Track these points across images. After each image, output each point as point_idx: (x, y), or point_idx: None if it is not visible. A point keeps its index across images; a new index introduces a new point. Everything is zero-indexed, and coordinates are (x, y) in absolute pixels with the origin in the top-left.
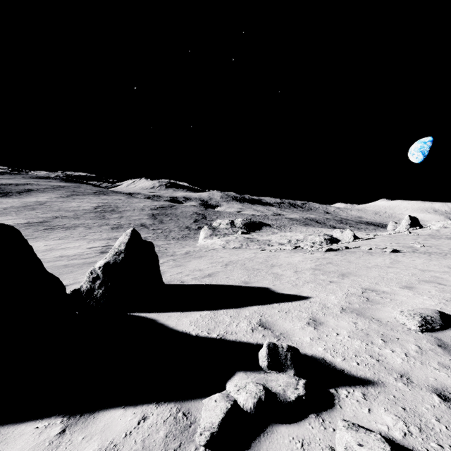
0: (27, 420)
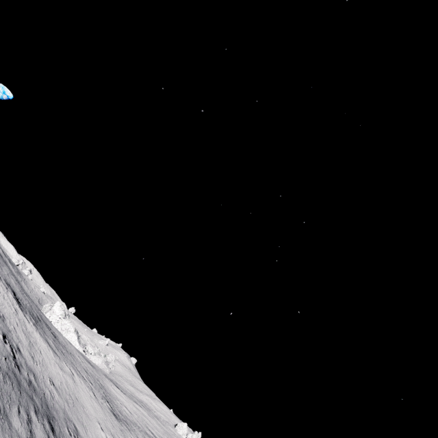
0: None
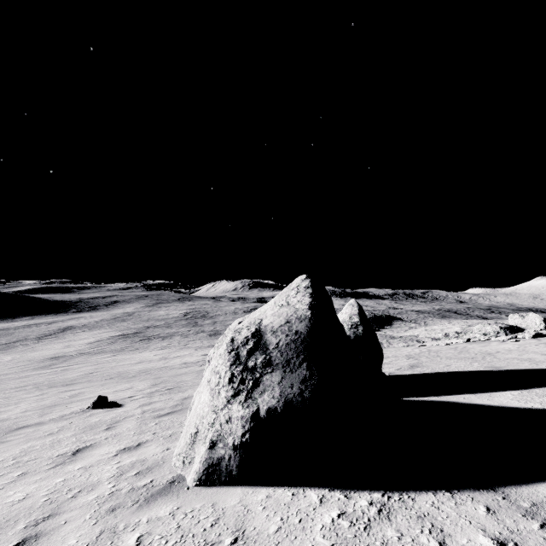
0: (528, 482)
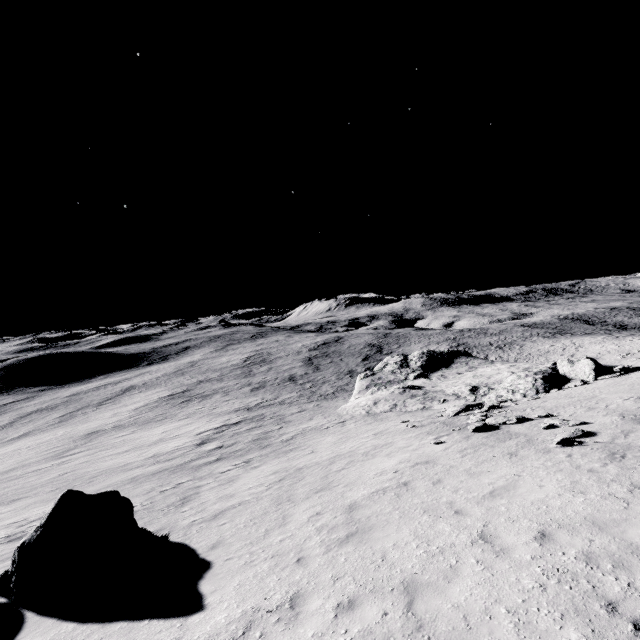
0: None
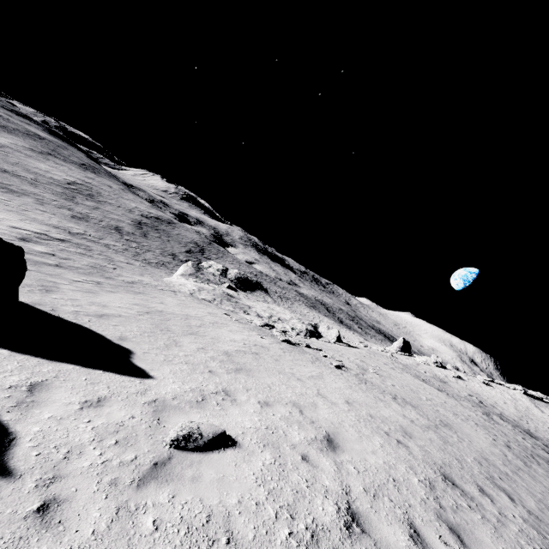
0: None
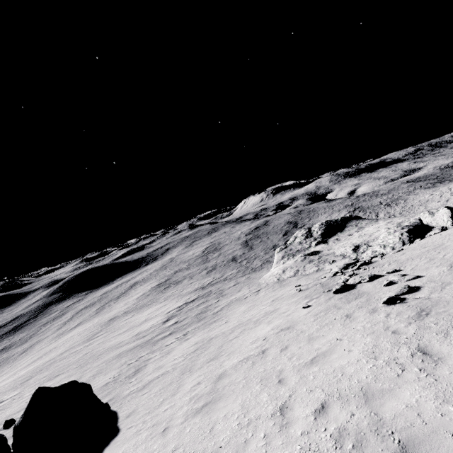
0: None
